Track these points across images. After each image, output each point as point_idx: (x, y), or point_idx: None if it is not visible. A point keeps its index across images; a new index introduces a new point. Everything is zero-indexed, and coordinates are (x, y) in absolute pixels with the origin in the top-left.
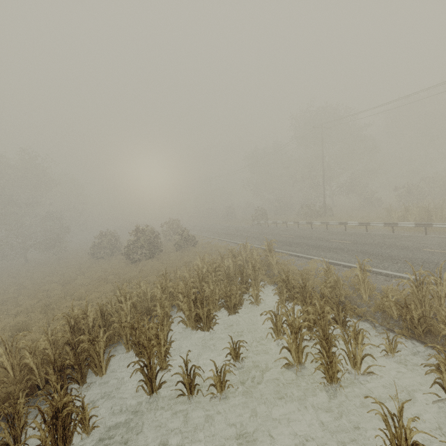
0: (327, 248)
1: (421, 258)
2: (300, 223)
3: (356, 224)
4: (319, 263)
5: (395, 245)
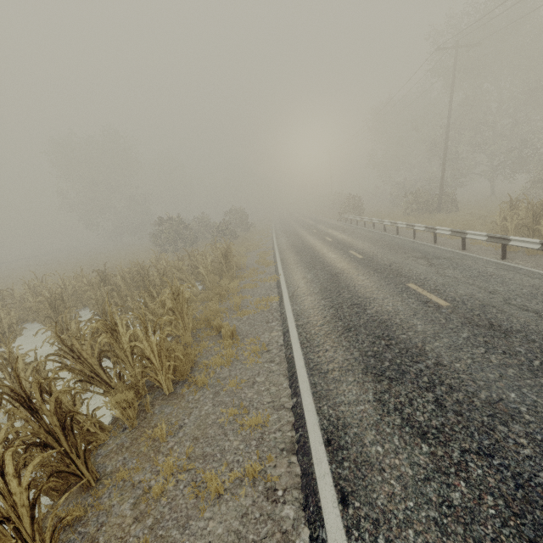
0: (318, 262)
1: (368, 297)
2: (373, 221)
3: (422, 229)
4: (273, 281)
5: (394, 270)
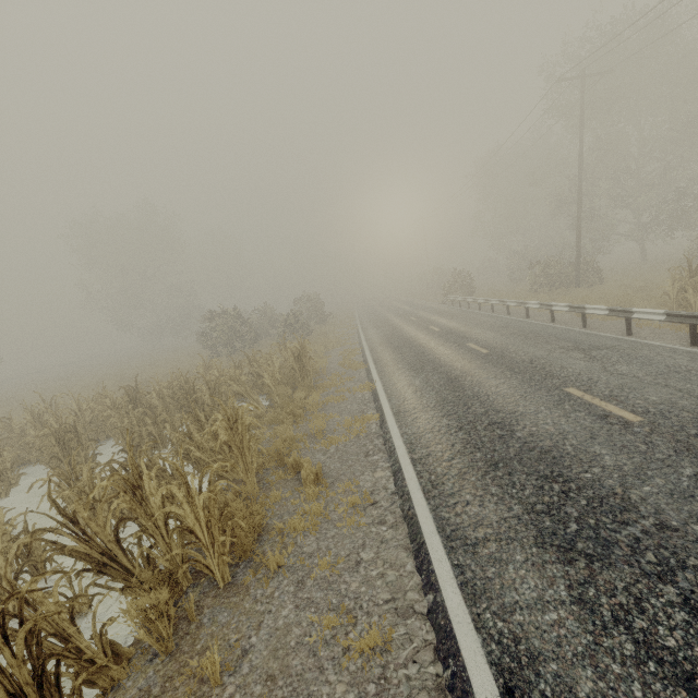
0: (426, 361)
1: (511, 411)
2: (492, 302)
3: (564, 309)
4: (366, 391)
5: (539, 369)
